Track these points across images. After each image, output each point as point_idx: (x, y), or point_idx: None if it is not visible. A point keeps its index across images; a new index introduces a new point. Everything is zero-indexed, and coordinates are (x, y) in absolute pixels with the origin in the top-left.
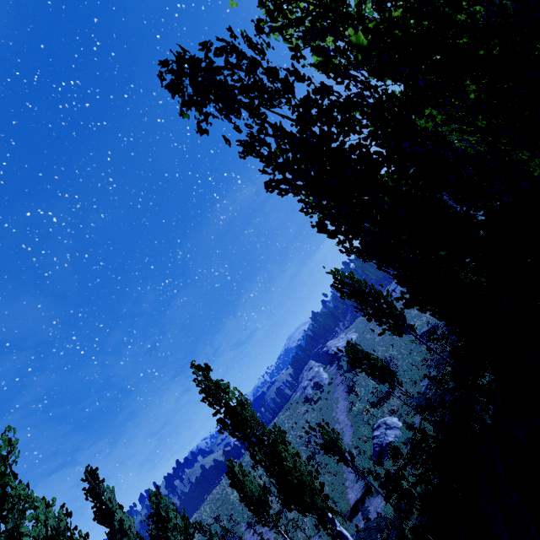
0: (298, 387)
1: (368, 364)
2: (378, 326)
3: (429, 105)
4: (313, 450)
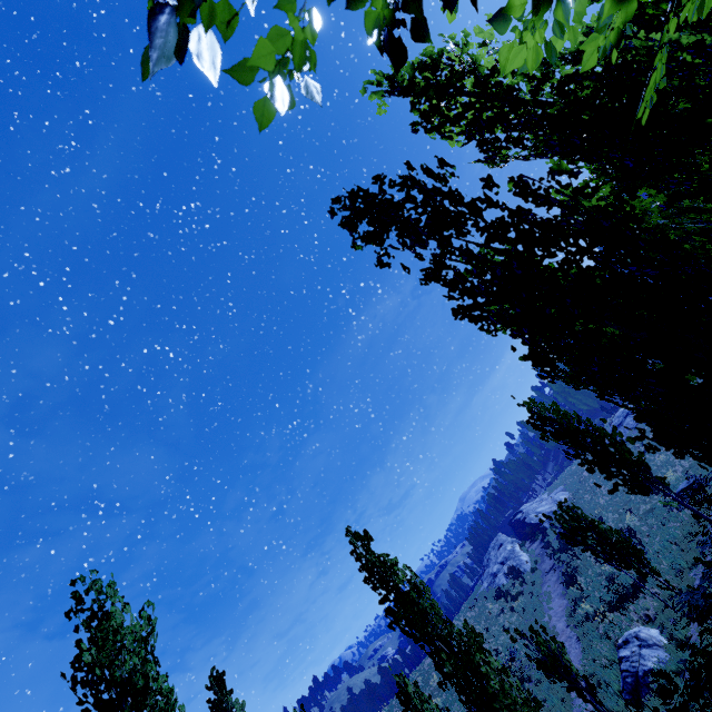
0: (483, 574)
1: (596, 537)
2: (601, 482)
3: (644, 184)
4: (519, 676)
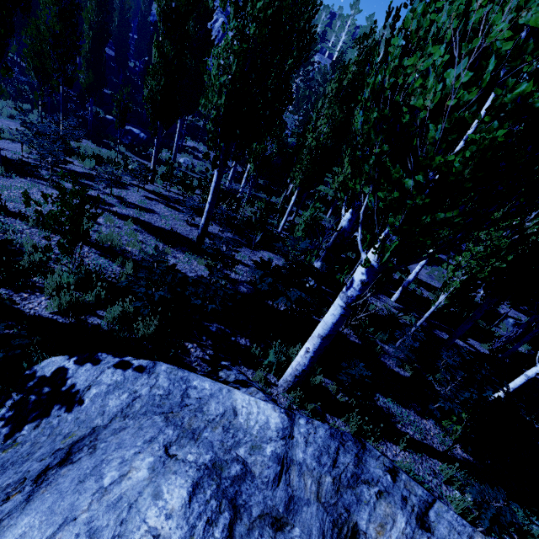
0: None
1: None
2: None
3: None
4: None
